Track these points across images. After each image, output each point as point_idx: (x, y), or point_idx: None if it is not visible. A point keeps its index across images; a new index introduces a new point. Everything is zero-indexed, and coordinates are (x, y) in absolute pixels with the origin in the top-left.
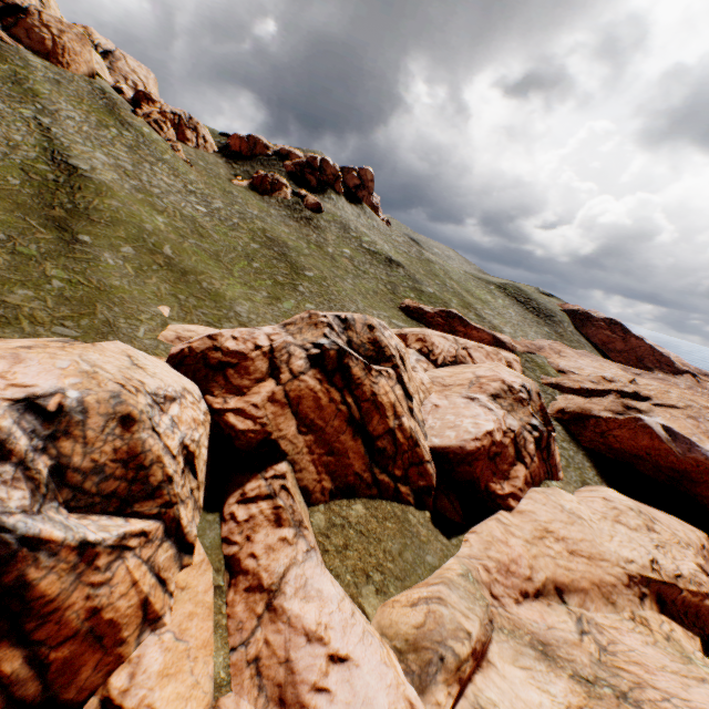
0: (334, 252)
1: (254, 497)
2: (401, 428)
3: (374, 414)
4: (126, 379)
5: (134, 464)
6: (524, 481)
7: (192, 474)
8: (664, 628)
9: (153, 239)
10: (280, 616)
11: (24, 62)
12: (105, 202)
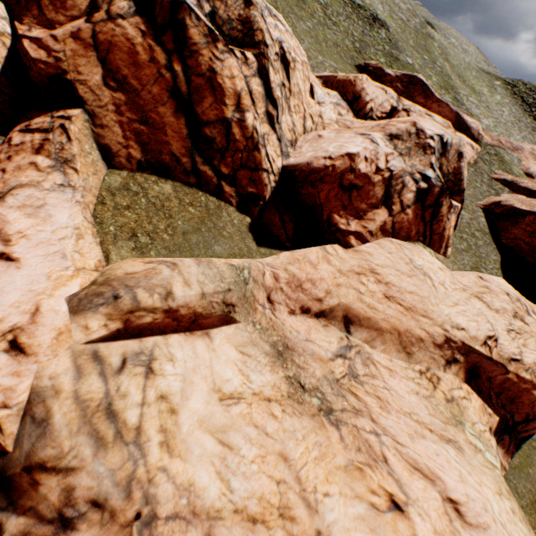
0: None
1: (34, 130)
2: (242, 124)
3: (207, 96)
4: None
5: None
6: (380, 227)
7: None
8: (454, 393)
9: None
10: None
11: None
12: None
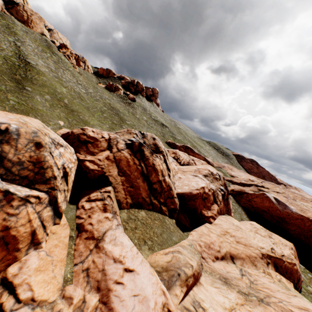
0: (139, 117)
1: (94, 199)
2: (164, 181)
3: (153, 173)
4: (41, 129)
5: (39, 166)
6: (217, 211)
7: (65, 182)
8: (277, 277)
9: (60, 96)
10: (101, 250)
11: (13, 22)
12: (40, 77)
